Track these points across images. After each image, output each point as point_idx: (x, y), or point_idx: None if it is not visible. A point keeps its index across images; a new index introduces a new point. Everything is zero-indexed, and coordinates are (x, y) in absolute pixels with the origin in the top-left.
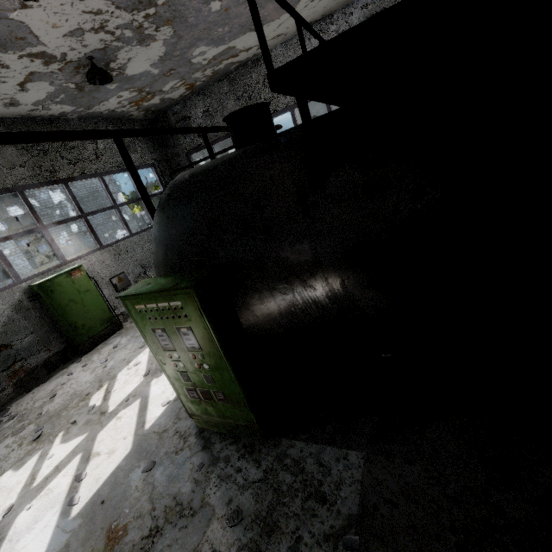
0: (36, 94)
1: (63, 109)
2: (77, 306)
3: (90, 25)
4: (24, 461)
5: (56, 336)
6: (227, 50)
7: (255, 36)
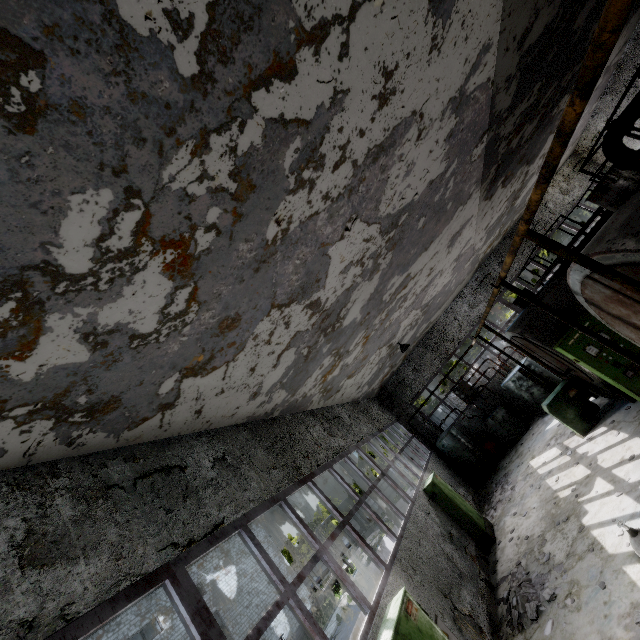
0: (369, 376)
1: (363, 391)
2: (457, 500)
3: (410, 322)
4: (583, 512)
5: (463, 532)
6: (428, 324)
7: (438, 312)
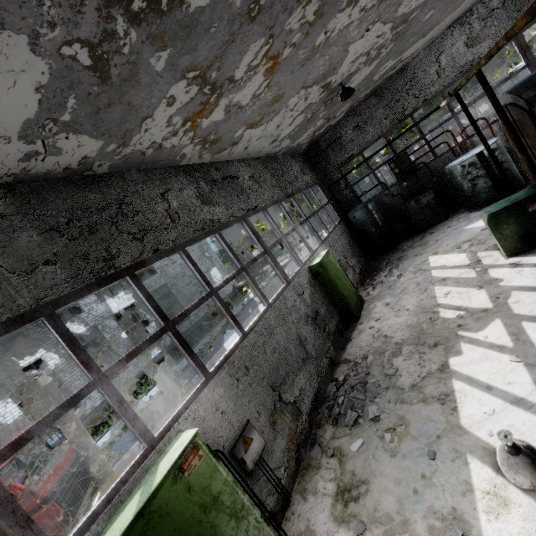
0: (290, 128)
1: (283, 145)
2: (339, 281)
3: (367, 49)
4: (456, 351)
5: (332, 308)
6: (395, 63)
7: (419, 44)
